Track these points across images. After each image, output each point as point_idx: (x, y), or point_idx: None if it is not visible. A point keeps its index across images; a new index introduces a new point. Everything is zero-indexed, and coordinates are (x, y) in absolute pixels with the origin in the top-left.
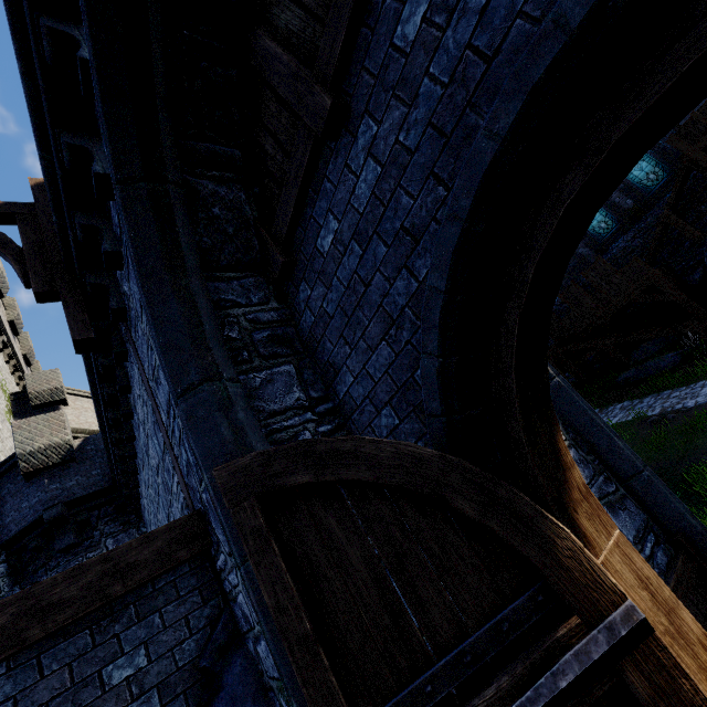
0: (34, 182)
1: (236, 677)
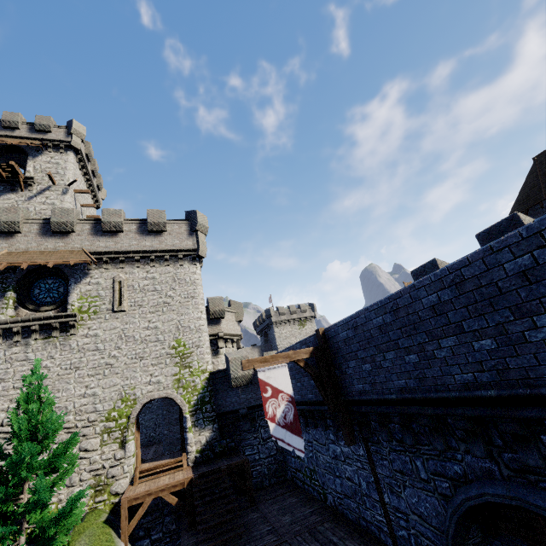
0: (321, 332)
1: None
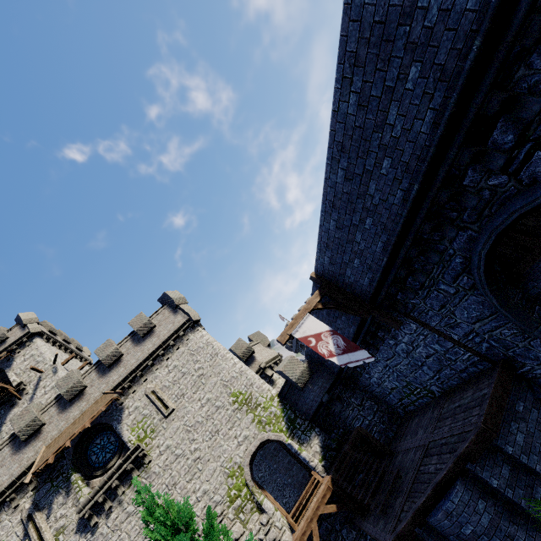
0: (314, 275)
1: None
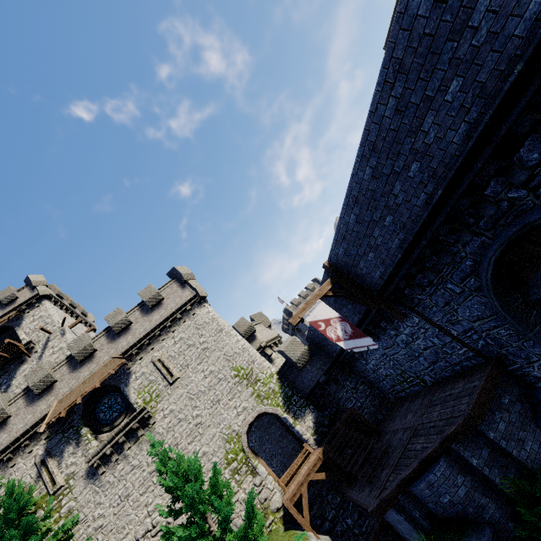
0: (327, 264)
1: (539, 393)
